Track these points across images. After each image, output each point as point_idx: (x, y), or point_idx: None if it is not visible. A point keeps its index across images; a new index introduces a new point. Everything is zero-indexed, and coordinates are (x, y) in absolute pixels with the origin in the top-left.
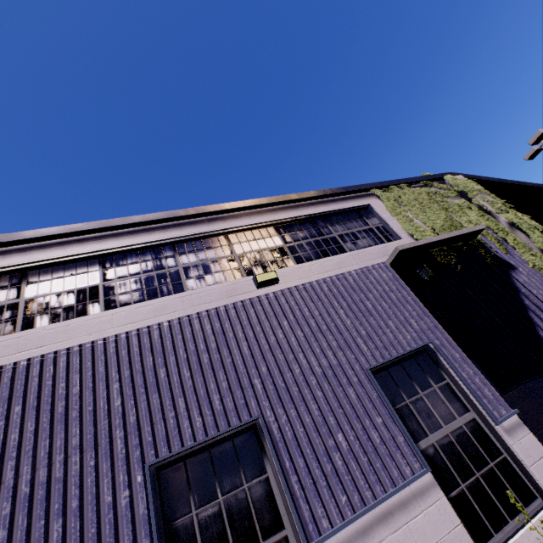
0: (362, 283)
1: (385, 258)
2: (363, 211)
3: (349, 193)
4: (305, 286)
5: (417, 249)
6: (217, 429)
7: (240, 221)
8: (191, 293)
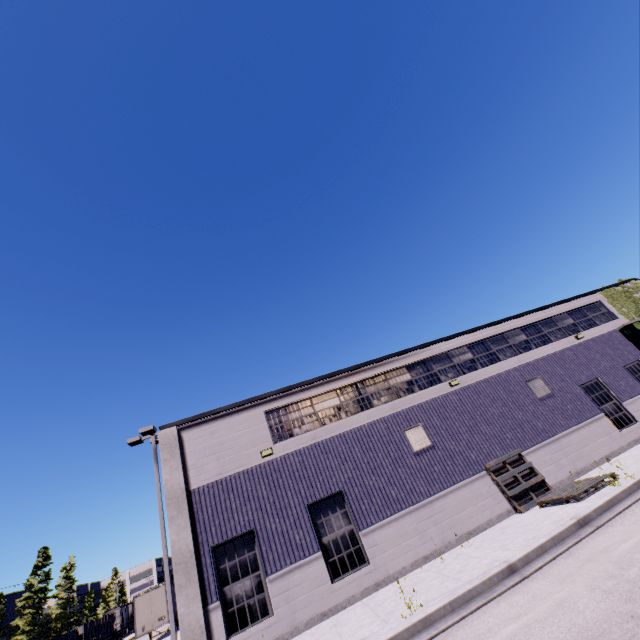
0: (610, 338)
1: (615, 327)
2: (596, 304)
3: (589, 295)
4: (592, 339)
5: (629, 324)
6: (589, 379)
7: (555, 312)
8: (558, 342)
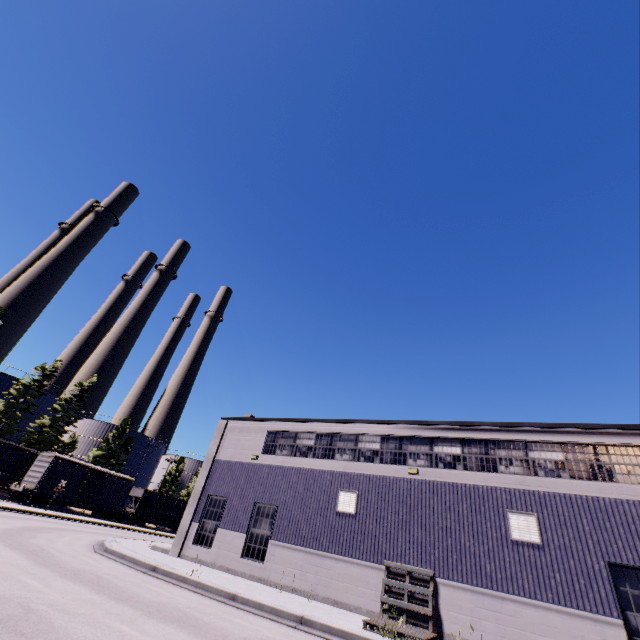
0: None
1: None
2: None
3: None
4: None
5: None
6: None
7: None
8: (621, 485)
